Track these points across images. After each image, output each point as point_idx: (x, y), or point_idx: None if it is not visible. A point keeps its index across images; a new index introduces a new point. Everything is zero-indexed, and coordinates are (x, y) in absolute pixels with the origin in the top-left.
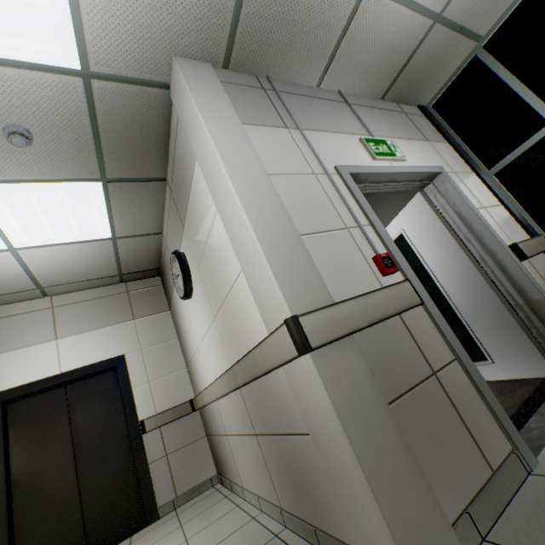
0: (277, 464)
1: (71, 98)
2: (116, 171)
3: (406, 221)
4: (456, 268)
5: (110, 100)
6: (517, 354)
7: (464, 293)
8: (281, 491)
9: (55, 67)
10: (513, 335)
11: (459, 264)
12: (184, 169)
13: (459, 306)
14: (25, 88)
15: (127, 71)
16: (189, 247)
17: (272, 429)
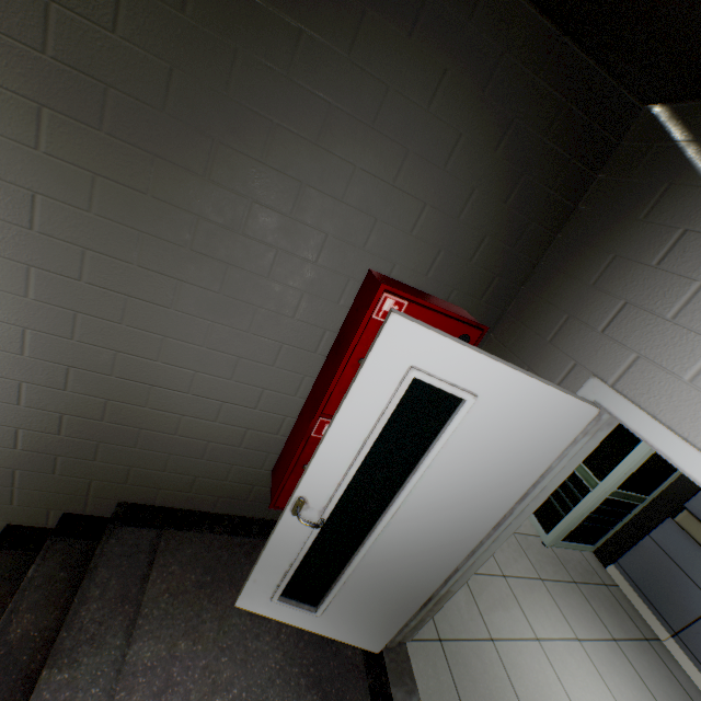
0: None
1: None
2: None
3: (505, 402)
4: (449, 530)
5: None
6: (366, 626)
7: (407, 554)
8: None
9: None
10: (392, 615)
11: (461, 531)
12: None
13: (371, 555)
14: None
15: None
16: None
17: None
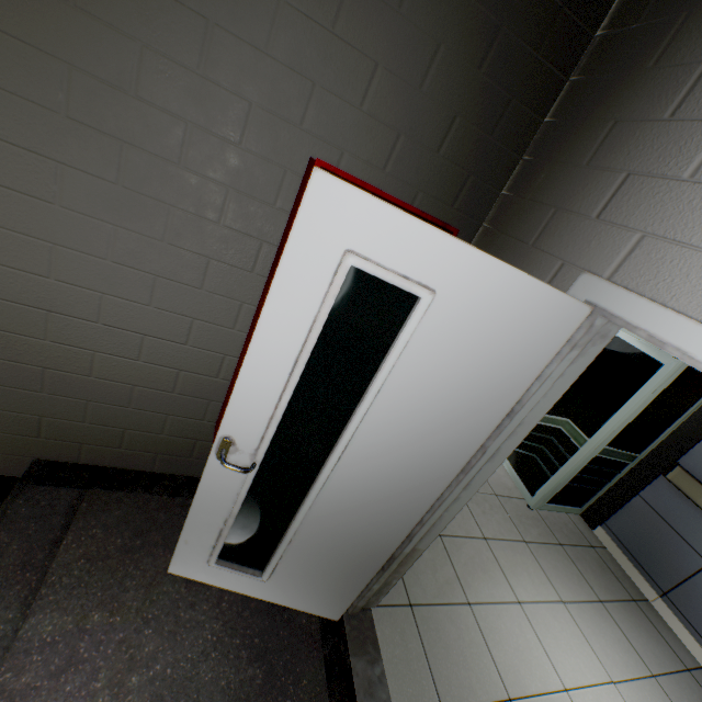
0: None
1: None
2: None
3: (471, 300)
4: (409, 475)
5: None
6: (321, 591)
7: (361, 505)
8: None
9: None
10: (349, 577)
11: (423, 475)
12: None
13: (319, 508)
14: None
15: None
16: None
17: None
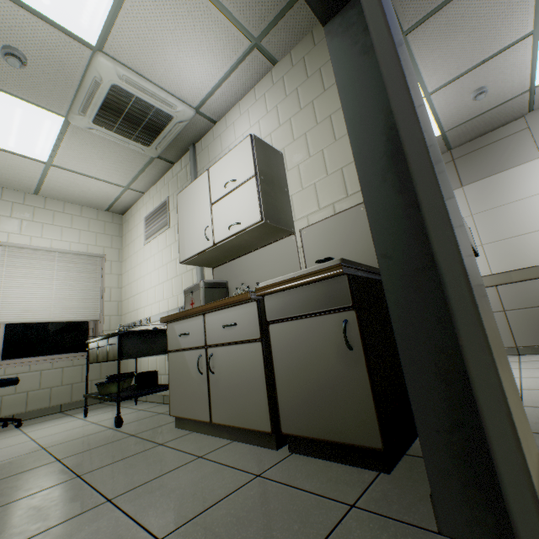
0: (530, 322)
1: (513, 93)
2: (452, 133)
3: None
4: None
5: (515, 103)
6: None
7: None
8: (524, 337)
9: (533, 79)
10: None
11: None
12: (503, 156)
13: None
14: (517, 79)
15: (538, 97)
16: (462, 199)
17: (538, 304)
